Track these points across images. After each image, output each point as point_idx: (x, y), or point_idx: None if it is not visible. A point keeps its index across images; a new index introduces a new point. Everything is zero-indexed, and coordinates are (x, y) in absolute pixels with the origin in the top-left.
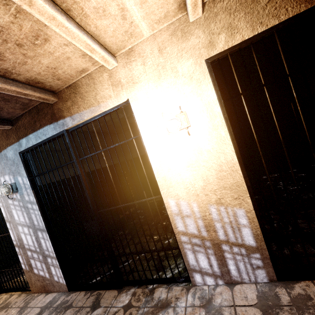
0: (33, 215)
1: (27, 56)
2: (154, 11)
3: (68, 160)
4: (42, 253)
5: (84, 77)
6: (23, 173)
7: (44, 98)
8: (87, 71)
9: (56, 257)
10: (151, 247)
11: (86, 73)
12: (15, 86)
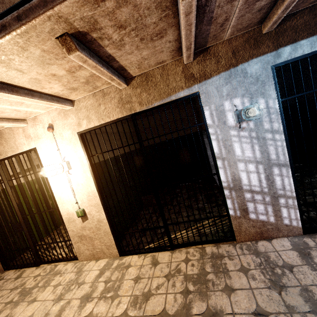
0: (271, 147)
1: None
2: None
3: None
4: (271, 194)
5: None
6: (272, 93)
7: None
8: None
9: (297, 196)
10: None
11: None
12: None
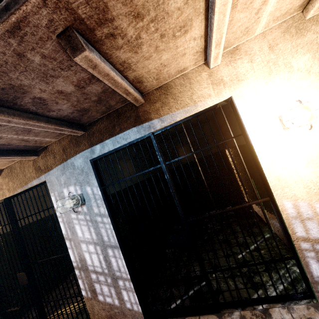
0: (102, 229)
1: (157, 49)
2: (282, 6)
3: (120, 170)
4: (111, 275)
5: (178, 77)
6: (94, 182)
7: (136, 99)
8: (184, 71)
9: (131, 279)
10: (224, 263)
11: (182, 73)
12: (126, 84)
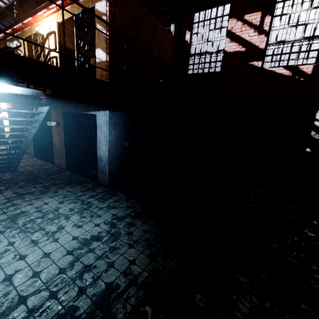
0: None
1: None
2: None
3: None
4: None
5: None
6: None
7: None
8: None
9: None
10: None
11: None
12: None
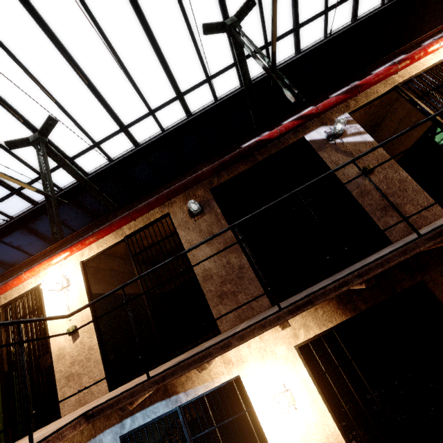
0: None
1: None
2: None
3: None
4: None
5: None
6: None
7: None
8: None
9: None
10: None
11: None
12: None
